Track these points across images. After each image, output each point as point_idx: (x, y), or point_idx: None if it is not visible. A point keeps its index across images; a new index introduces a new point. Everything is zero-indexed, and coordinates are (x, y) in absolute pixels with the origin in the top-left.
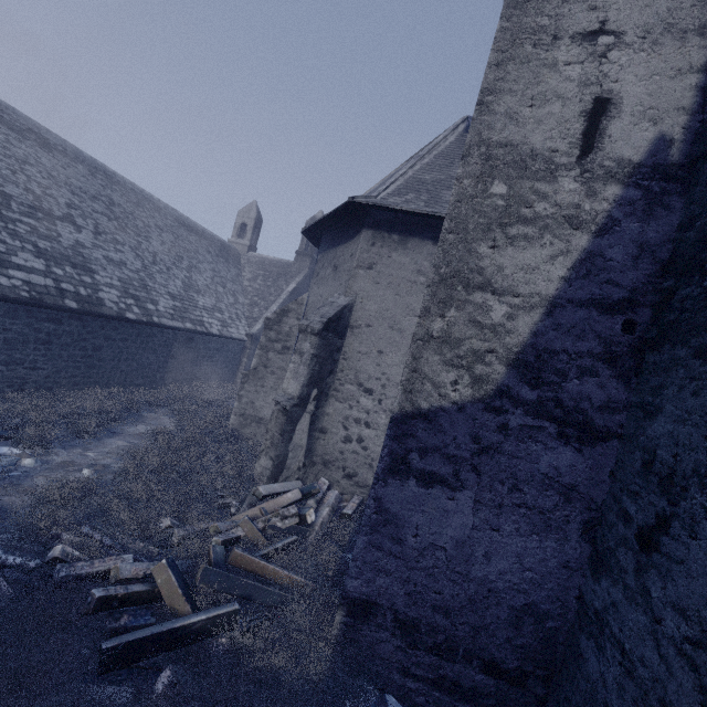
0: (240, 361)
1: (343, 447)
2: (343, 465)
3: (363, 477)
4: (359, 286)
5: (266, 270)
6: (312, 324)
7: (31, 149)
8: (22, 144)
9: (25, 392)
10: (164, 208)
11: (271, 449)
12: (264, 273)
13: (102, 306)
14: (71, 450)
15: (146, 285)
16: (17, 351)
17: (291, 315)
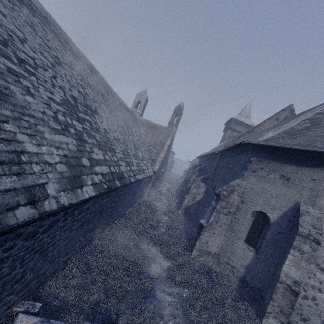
0: (147, 185)
1: (301, 302)
2: (300, 312)
3: (314, 322)
4: (323, 203)
5: (152, 129)
6: (313, 234)
7: (70, 57)
8: (66, 53)
9: (85, 246)
10: (113, 93)
11: (281, 315)
12: (151, 131)
13: (124, 178)
14: (156, 323)
15: (127, 152)
16: (89, 224)
17: (235, 193)
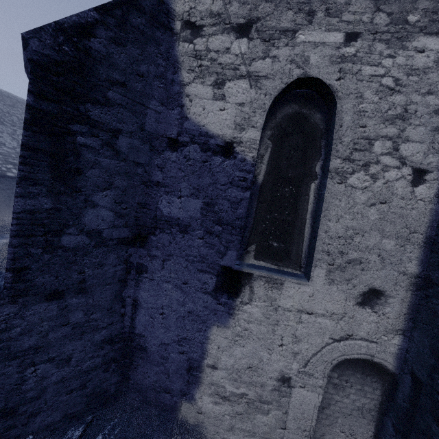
0: None
1: None
2: None
3: None
4: None
5: None
6: None
7: None
8: None
9: None
10: None
11: None
12: None
13: None
14: None
15: None
16: None
17: None
